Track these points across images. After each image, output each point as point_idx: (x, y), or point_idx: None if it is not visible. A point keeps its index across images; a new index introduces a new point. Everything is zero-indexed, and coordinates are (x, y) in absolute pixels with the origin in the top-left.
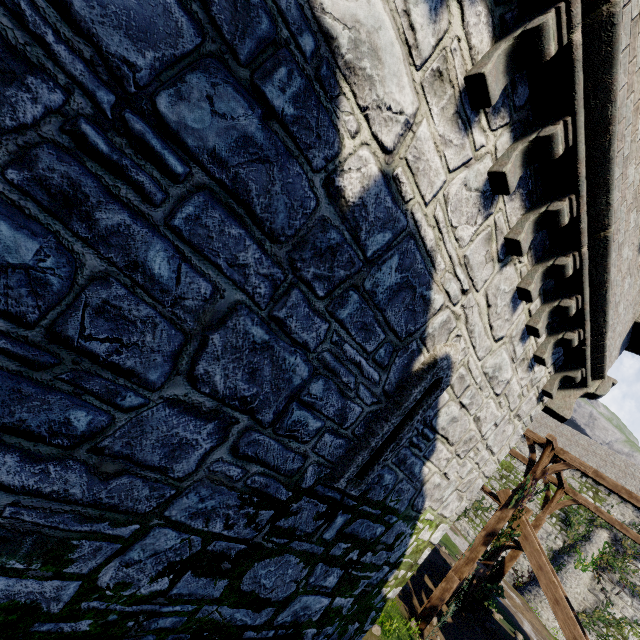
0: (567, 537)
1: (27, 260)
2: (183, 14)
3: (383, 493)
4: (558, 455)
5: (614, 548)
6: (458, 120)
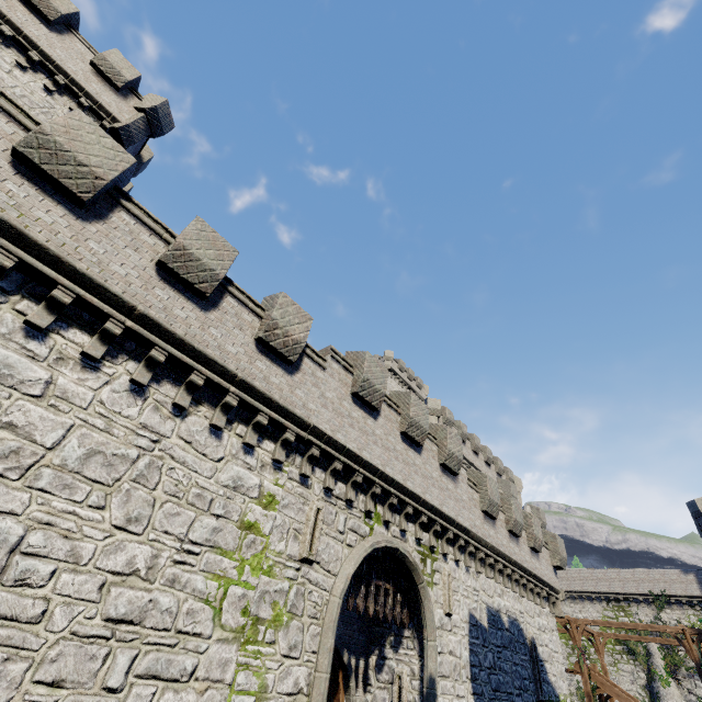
0: (641, 665)
1: (502, 681)
2: (494, 630)
3: (547, 695)
4: (576, 623)
5: (664, 647)
6: (506, 593)
